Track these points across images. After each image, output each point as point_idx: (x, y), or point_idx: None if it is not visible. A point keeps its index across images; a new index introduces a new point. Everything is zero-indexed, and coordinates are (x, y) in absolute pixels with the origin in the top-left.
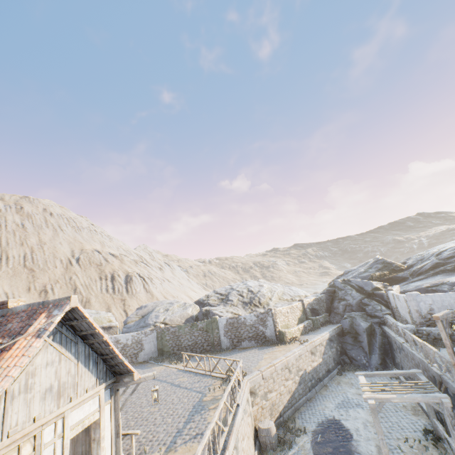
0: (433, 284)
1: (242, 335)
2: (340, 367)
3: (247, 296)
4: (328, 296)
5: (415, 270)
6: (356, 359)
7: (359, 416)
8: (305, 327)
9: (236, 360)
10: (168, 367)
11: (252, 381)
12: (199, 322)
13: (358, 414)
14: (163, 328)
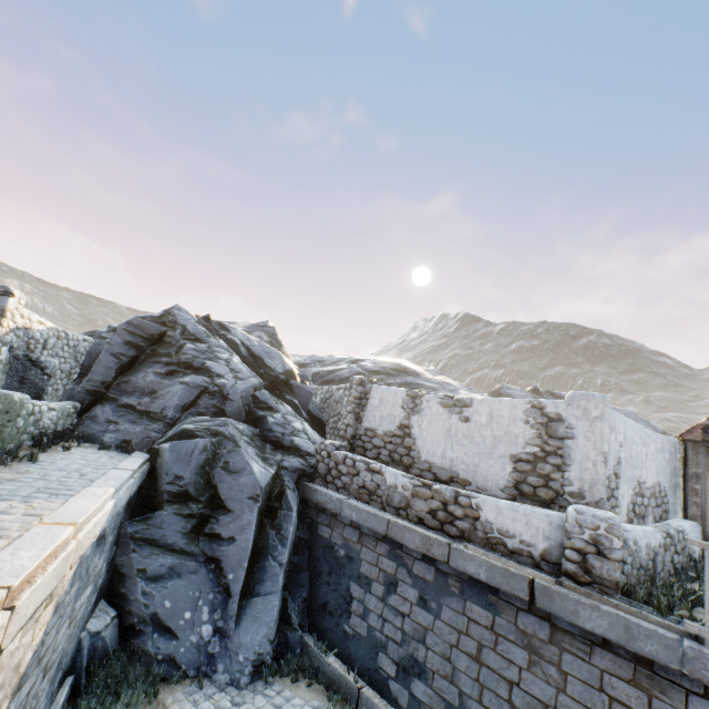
0: None
1: None
2: (70, 707)
3: None
4: (125, 346)
5: (320, 373)
6: (174, 625)
7: None
8: None
9: None
10: None
11: None
12: None
13: None
14: None
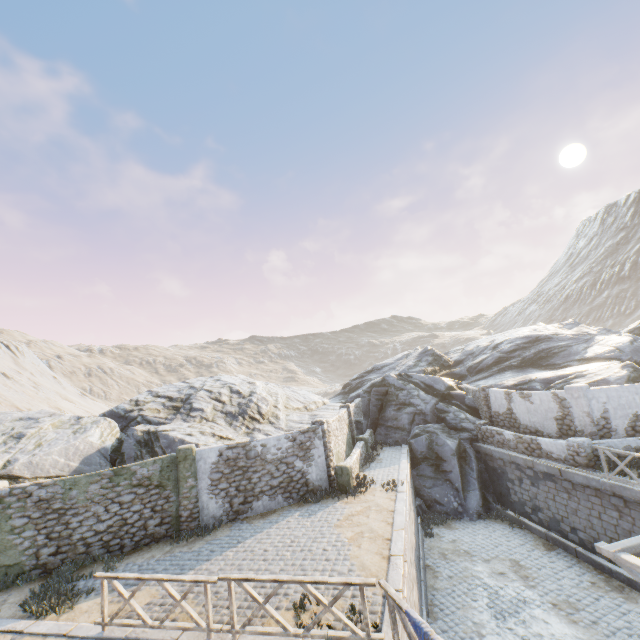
0: (521, 381)
1: (255, 485)
2: (423, 522)
3: (231, 402)
4: (376, 401)
5: (472, 366)
6: (443, 502)
7: (557, 631)
8: (361, 455)
9: (361, 582)
10: (24, 639)
11: (406, 639)
12: (139, 464)
13: (550, 626)
14: (2, 492)
